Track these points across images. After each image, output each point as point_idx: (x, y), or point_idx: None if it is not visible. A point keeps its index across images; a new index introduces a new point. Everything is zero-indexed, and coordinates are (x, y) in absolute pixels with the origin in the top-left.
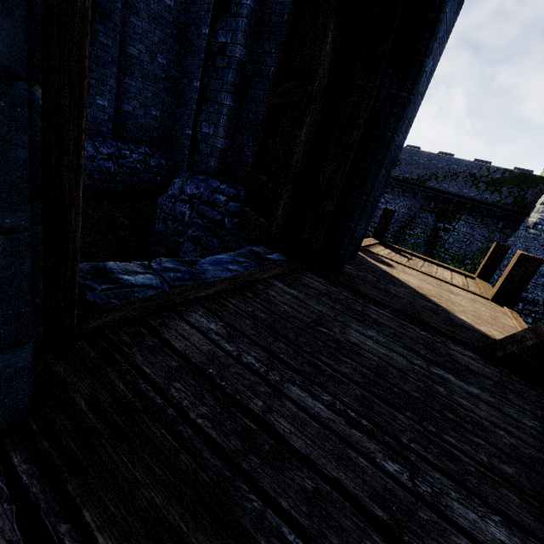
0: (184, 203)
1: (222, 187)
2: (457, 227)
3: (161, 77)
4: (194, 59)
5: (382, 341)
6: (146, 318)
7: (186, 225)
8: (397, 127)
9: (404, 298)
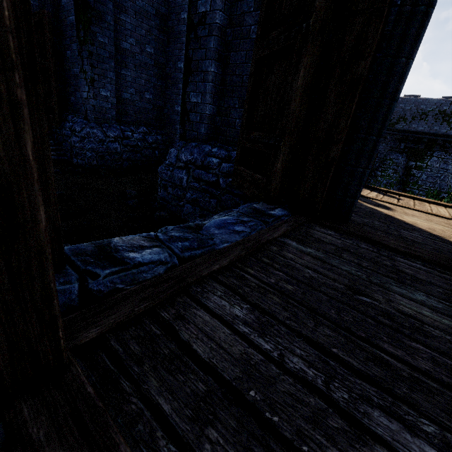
0: (181, 170)
1: (213, 150)
2: (430, 163)
3: (151, 65)
4: (176, 43)
5: (438, 307)
6: (157, 309)
7: (184, 190)
8: (413, 50)
9: (425, 244)
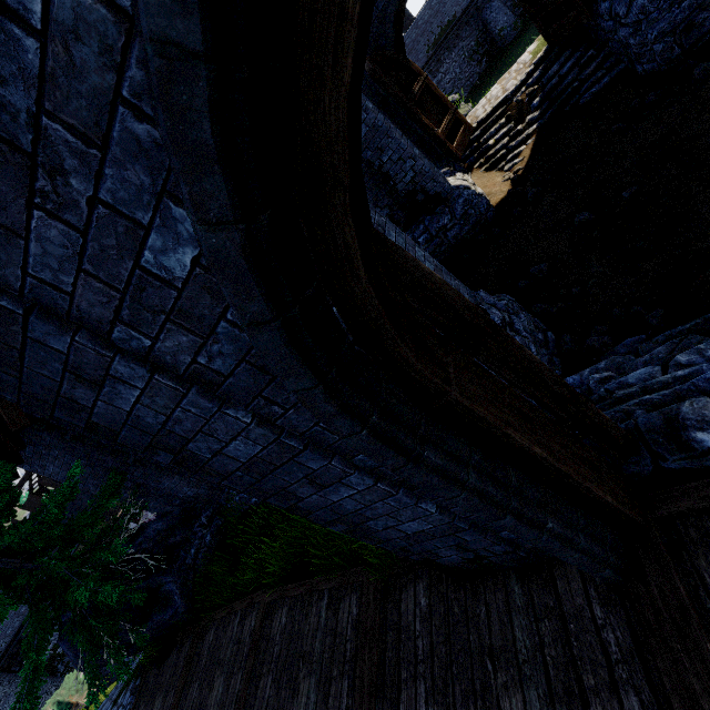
0: None
1: None
2: None
3: None
4: None
5: None
6: None
7: None
8: None
9: None
